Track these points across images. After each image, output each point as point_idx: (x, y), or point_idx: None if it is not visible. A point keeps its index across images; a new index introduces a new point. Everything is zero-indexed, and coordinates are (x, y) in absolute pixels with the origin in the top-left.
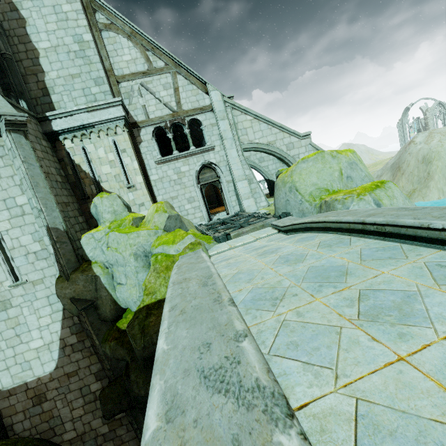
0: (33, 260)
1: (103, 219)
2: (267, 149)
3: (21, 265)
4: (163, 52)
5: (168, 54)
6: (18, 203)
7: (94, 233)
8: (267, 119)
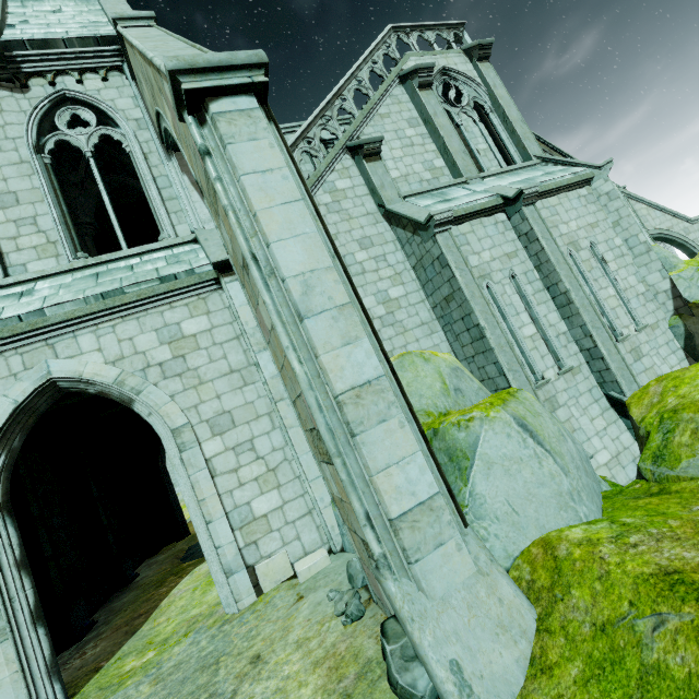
0: (643, 302)
1: (672, 263)
2: (668, 235)
3: (636, 308)
4: (559, 153)
5: (564, 154)
6: (615, 245)
7: (679, 274)
8: (660, 206)
